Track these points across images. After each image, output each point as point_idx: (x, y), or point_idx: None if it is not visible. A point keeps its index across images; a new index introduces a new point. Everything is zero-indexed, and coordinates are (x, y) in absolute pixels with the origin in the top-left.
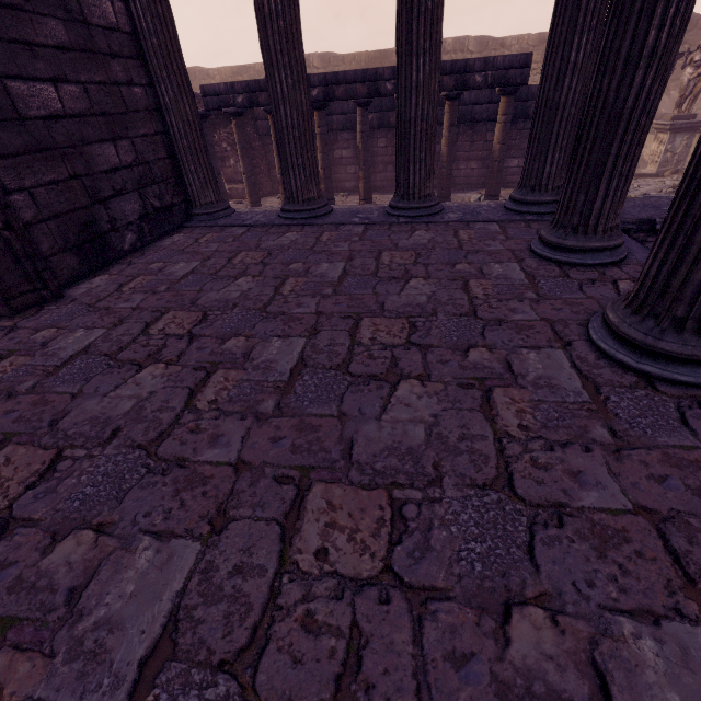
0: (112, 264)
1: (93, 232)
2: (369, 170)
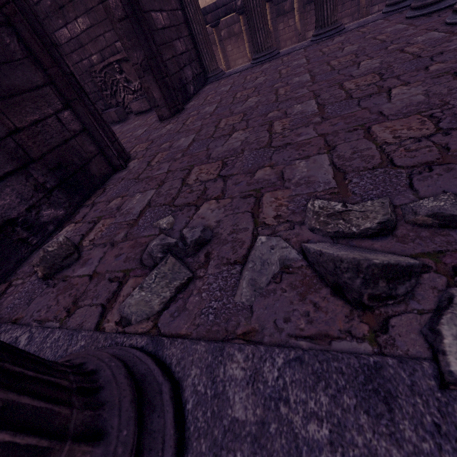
0: (190, 100)
1: (182, 84)
2: (279, 44)
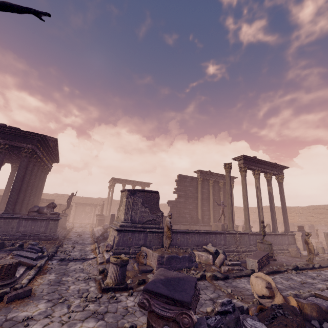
0: None
1: None
2: None
